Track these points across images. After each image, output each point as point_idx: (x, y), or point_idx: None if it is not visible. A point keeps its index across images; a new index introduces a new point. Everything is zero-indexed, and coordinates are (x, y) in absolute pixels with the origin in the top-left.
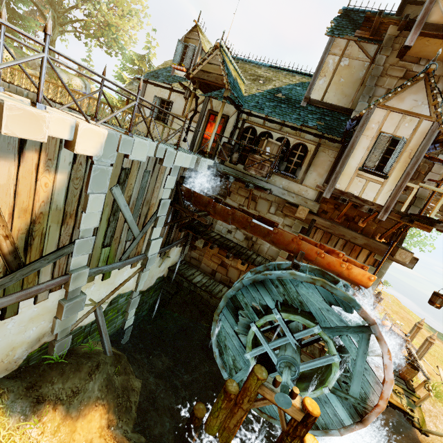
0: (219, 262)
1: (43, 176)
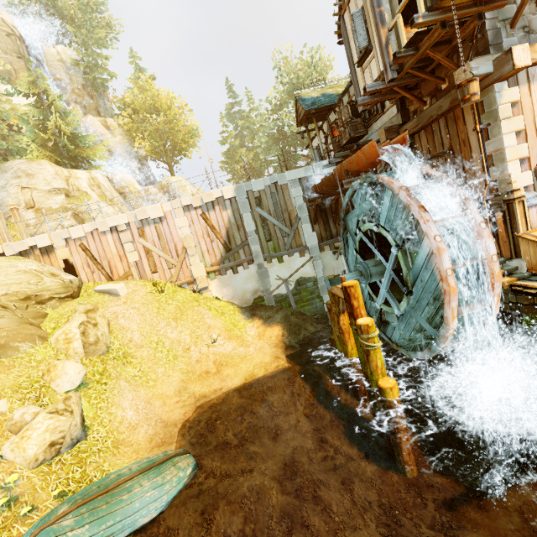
0: None
1: (223, 213)
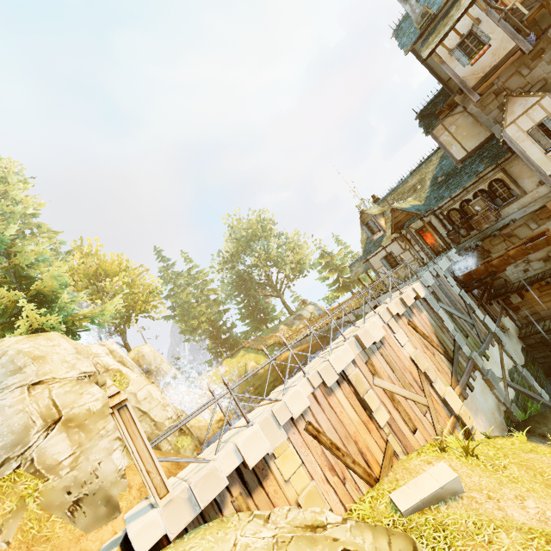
0: None
1: (421, 316)
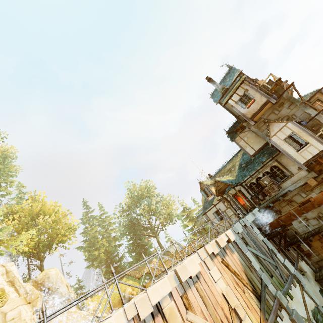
0: None
1: (233, 256)
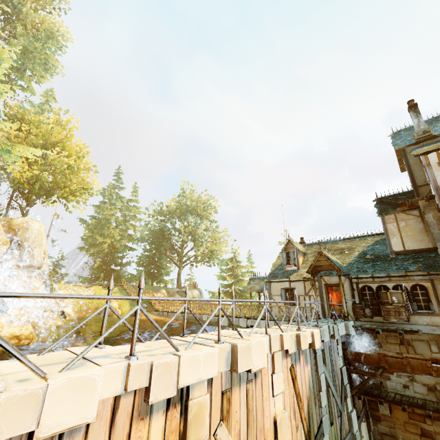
0: (418, 432)
1: (305, 369)
